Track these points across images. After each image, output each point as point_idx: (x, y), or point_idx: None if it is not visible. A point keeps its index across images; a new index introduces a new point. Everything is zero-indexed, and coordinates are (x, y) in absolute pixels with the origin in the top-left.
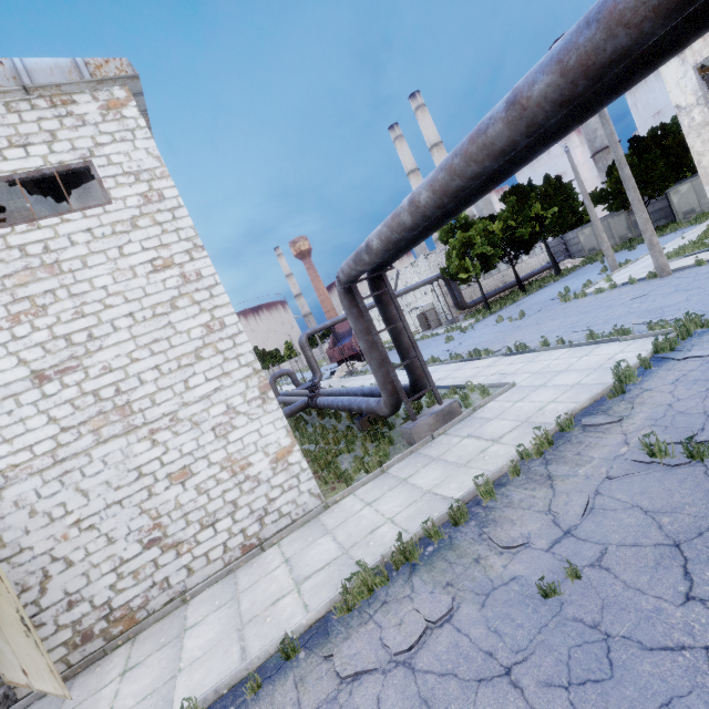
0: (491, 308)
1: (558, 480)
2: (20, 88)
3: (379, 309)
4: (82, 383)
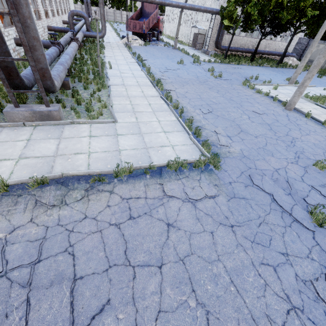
0: (226, 58)
1: None
2: None
3: None
4: None
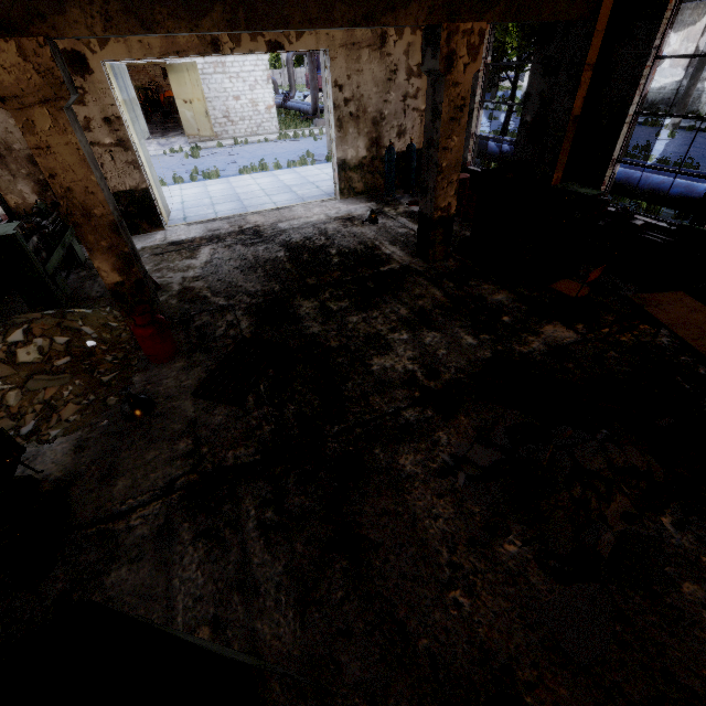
0: None
1: None
2: None
3: None
4: None
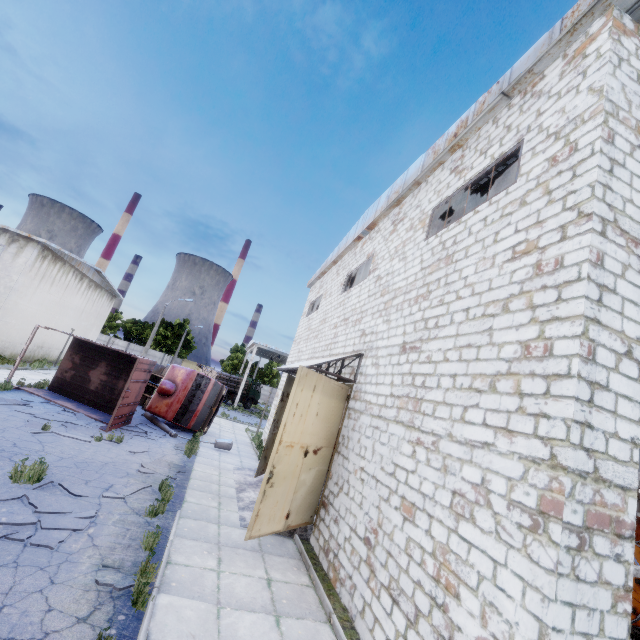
0: None
1: None
2: (501, 96)
3: None
4: (413, 364)
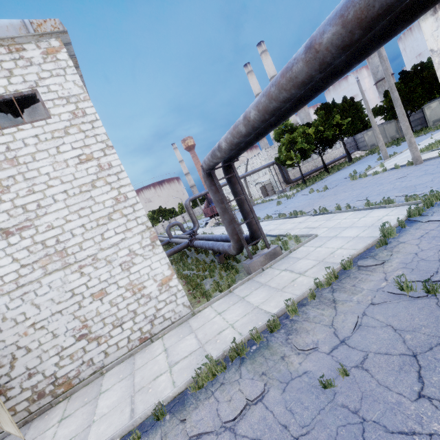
0: (306, 183)
1: (340, 303)
2: None
3: (229, 187)
4: (34, 236)
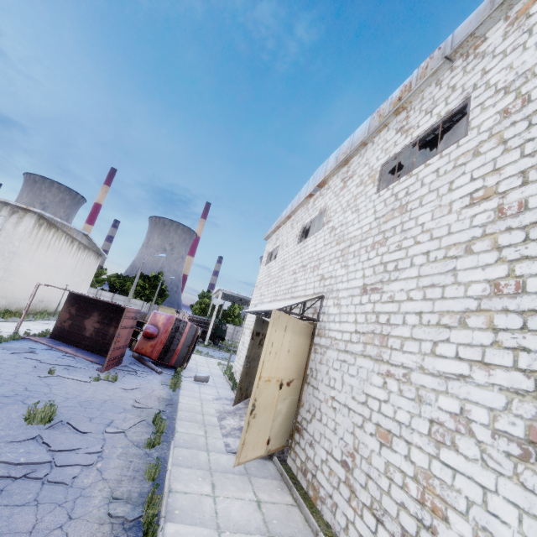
0: None
1: None
2: (444, 60)
3: None
4: (376, 303)
